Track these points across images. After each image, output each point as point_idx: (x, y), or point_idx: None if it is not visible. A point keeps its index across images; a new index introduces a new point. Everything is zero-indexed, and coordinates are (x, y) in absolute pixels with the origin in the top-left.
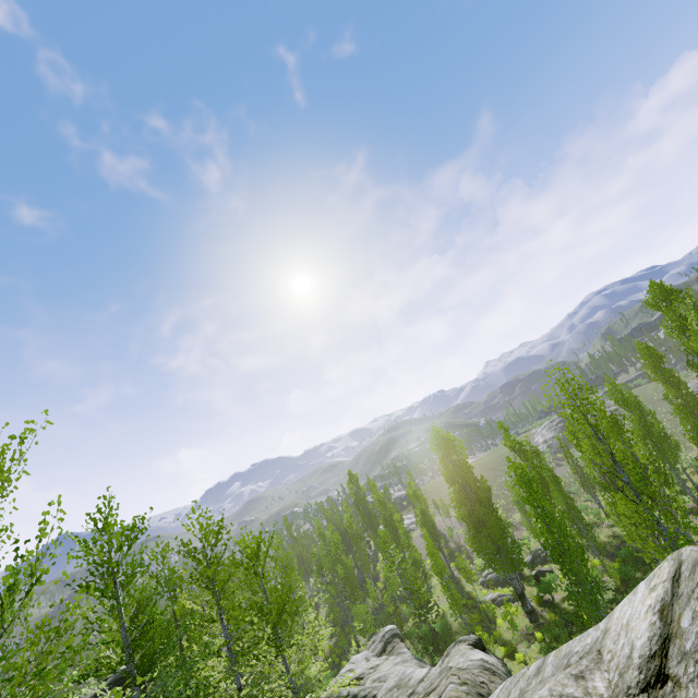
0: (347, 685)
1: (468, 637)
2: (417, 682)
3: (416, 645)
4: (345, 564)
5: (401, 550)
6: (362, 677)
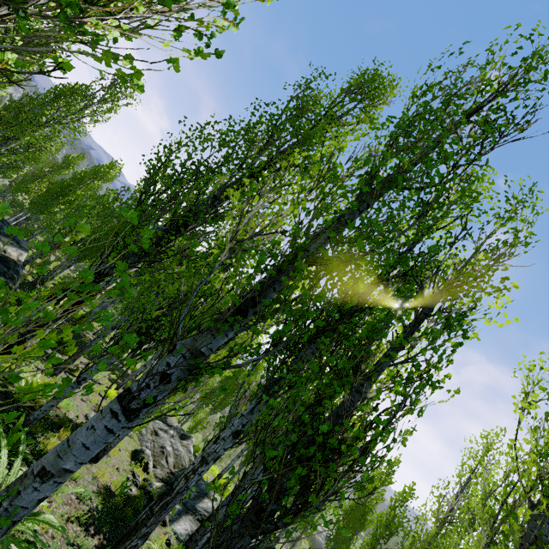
0: None
1: None
2: None
3: None
4: None
5: None
6: None
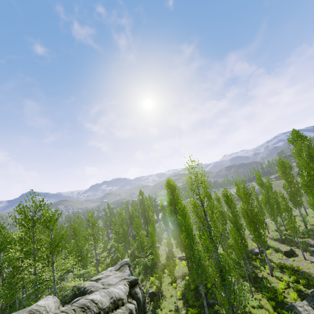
0: (93, 280)
1: (130, 277)
2: (25, 310)
3: (141, 268)
4: (124, 228)
5: None
6: (101, 279)
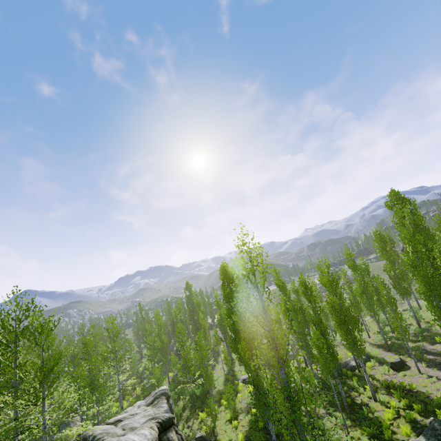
0: (109, 424)
1: (162, 416)
2: None
3: (187, 399)
4: (162, 340)
5: None
6: (122, 420)
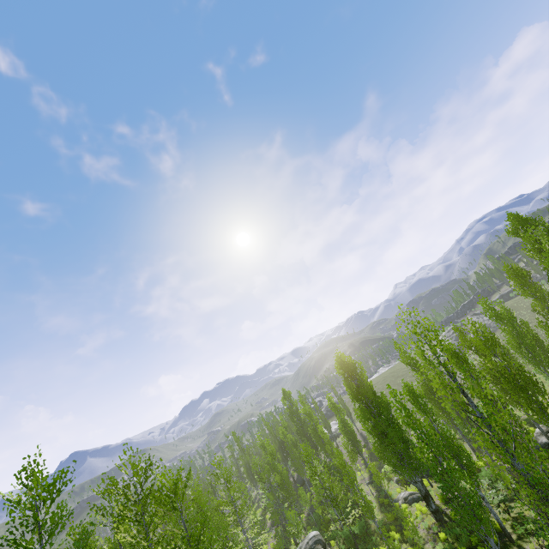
0: None
1: None
2: None
3: (341, 543)
4: (280, 472)
5: (329, 454)
6: None
